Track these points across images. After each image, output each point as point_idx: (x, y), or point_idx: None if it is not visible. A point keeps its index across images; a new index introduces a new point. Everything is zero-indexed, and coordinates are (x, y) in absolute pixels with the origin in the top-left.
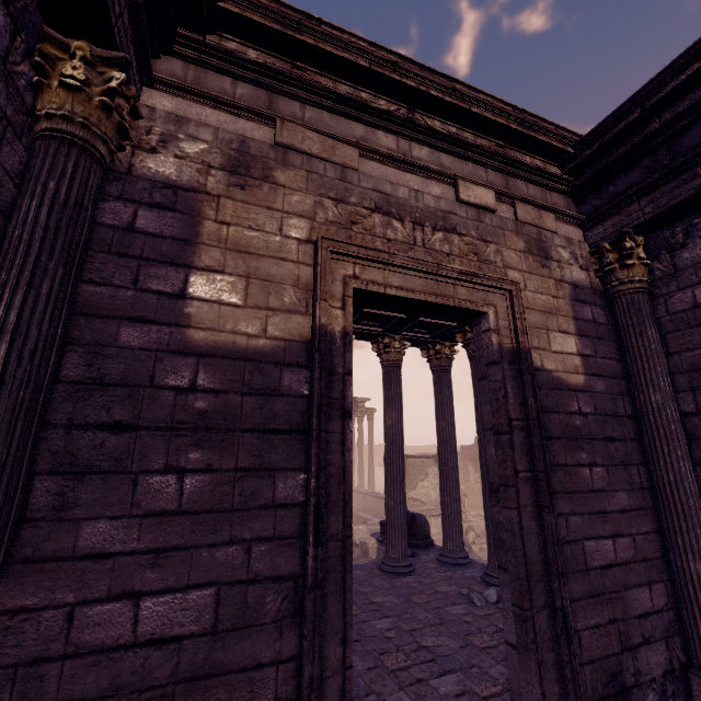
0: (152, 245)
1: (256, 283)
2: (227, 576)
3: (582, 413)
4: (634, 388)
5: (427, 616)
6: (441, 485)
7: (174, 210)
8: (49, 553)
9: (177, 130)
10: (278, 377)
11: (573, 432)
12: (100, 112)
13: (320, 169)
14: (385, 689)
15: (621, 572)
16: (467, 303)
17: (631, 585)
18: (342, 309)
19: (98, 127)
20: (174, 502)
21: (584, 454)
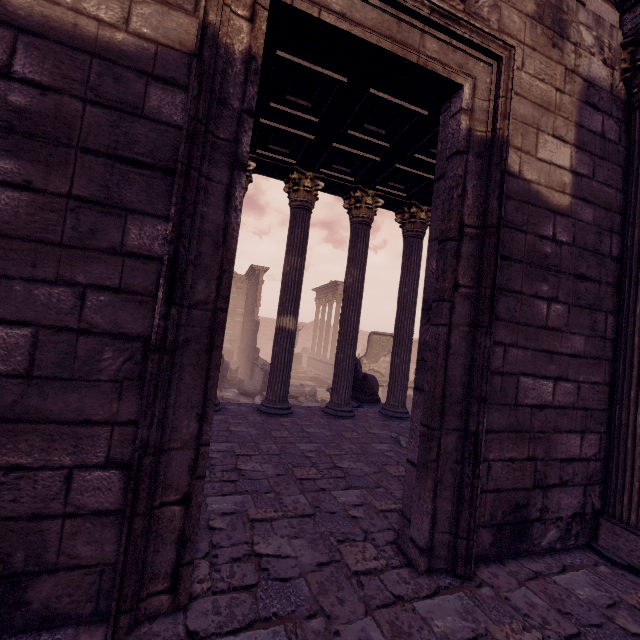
0: None
1: None
2: (49, 319)
3: (556, 240)
4: (630, 222)
5: (352, 447)
6: (394, 348)
7: None
8: None
9: None
10: (142, 92)
11: (539, 258)
12: None
13: None
14: (285, 491)
15: (555, 415)
16: (435, 65)
17: (562, 430)
18: (249, 21)
19: None
20: None
21: (546, 285)
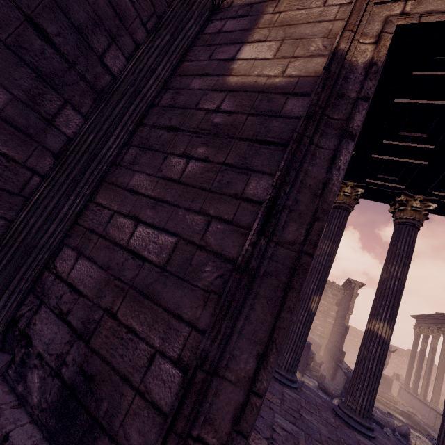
0: (227, 37)
1: (289, 42)
2: (187, 235)
3: None
4: None
5: None
6: None
7: (247, 16)
8: (119, 183)
9: None
10: (283, 103)
11: None
12: None
13: None
14: None
15: None
16: None
17: None
18: (374, 44)
19: None
20: (178, 175)
21: None
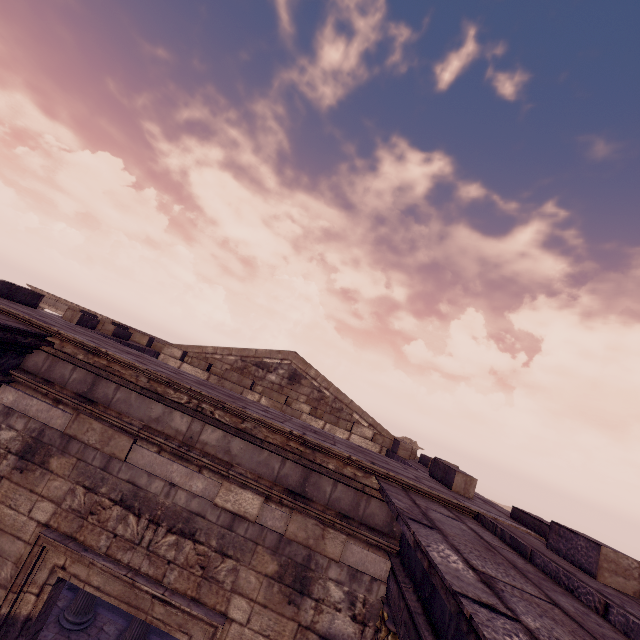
0: None
1: None
2: None
3: None
4: None
5: None
6: None
7: None
8: None
9: (4, 421)
10: None
11: None
12: None
13: (90, 457)
14: None
15: None
16: (159, 623)
17: None
18: (37, 595)
19: None
20: None
21: None
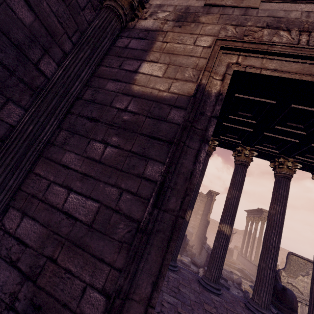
0: (131, 53)
1: (172, 67)
2: (106, 202)
3: None
4: None
5: None
6: (313, 275)
7: (145, 39)
8: (54, 158)
9: (158, 10)
10: (168, 112)
11: None
12: None
13: (229, 12)
14: None
15: None
16: None
17: None
18: (221, 80)
19: (120, 2)
20: (99, 156)
21: None
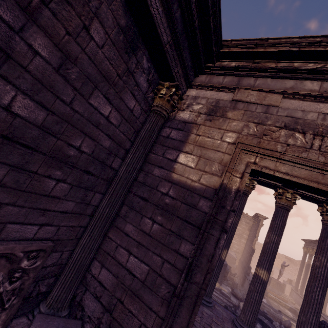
0: (172, 143)
1: (202, 159)
2: (153, 267)
3: None
4: None
5: None
6: None
7: (183, 130)
8: (119, 227)
9: (193, 102)
10: (198, 200)
11: None
12: (166, 102)
13: (253, 108)
14: None
15: None
16: None
17: None
18: (240, 178)
19: (164, 107)
20: (148, 230)
21: None
